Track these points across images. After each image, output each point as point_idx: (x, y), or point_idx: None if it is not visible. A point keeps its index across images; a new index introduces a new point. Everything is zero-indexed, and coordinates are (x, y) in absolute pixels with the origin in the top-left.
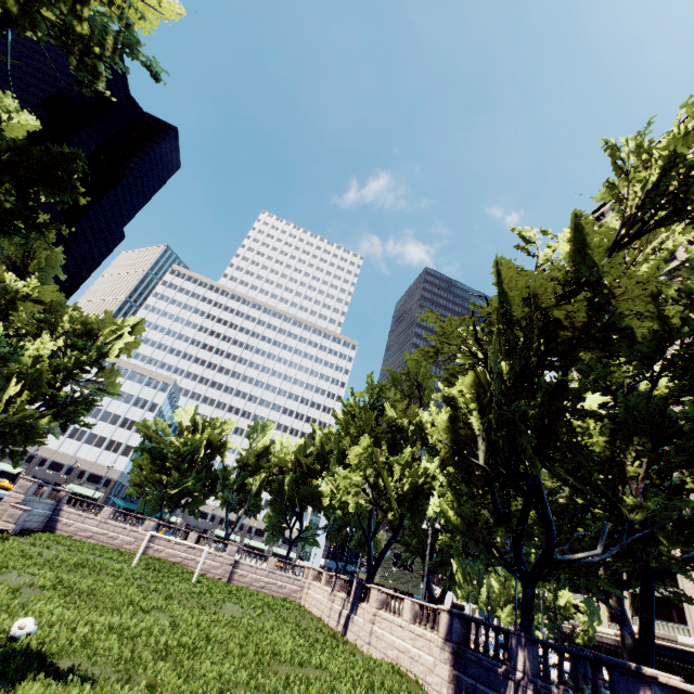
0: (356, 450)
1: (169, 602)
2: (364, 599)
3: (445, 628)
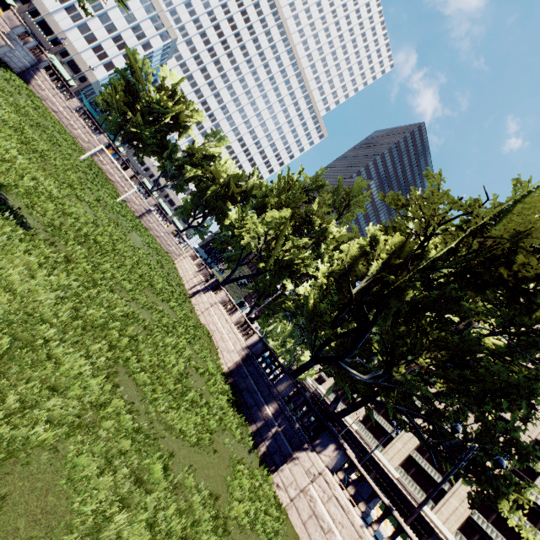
0: (275, 212)
1: (97, 204)
2: (214, 291)
3: (252, 342)
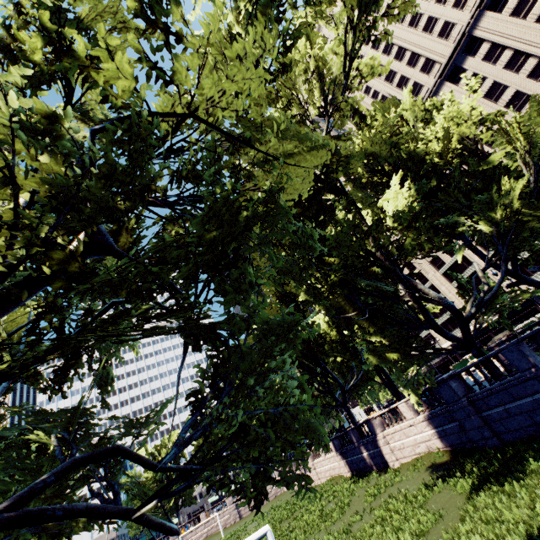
0: None
1: None
2: None
3: (333, 447)
